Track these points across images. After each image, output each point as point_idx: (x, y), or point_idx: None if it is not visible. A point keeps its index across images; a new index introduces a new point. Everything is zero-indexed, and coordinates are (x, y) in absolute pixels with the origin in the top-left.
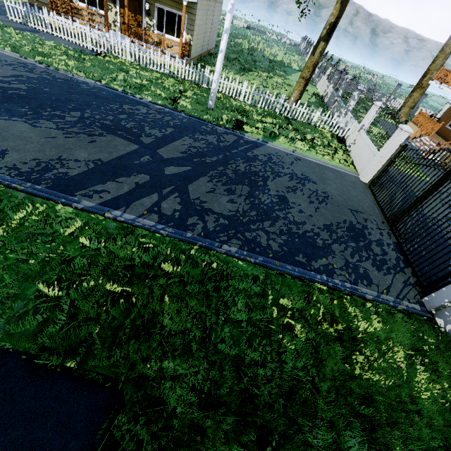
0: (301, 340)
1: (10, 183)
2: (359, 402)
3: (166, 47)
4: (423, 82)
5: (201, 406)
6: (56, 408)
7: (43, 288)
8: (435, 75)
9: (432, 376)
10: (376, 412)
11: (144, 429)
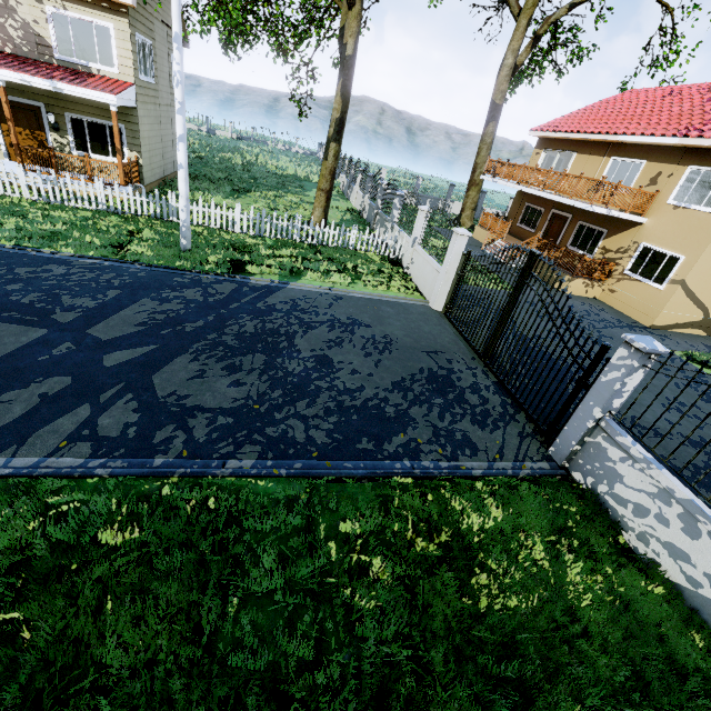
0: (384, 586)
1: None
2: (496, 658)
3: (99, 173)
4: (475, 178)
5: None
6: None
7: None
8: (484, 168)
9: (588, 564)
10: (526, 664)
11: None
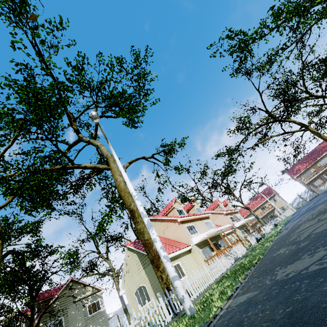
0: None
1: None
2: None
3: None
4: None
5: None
6: None
7: None
8: None
9: None
10: None
11: None
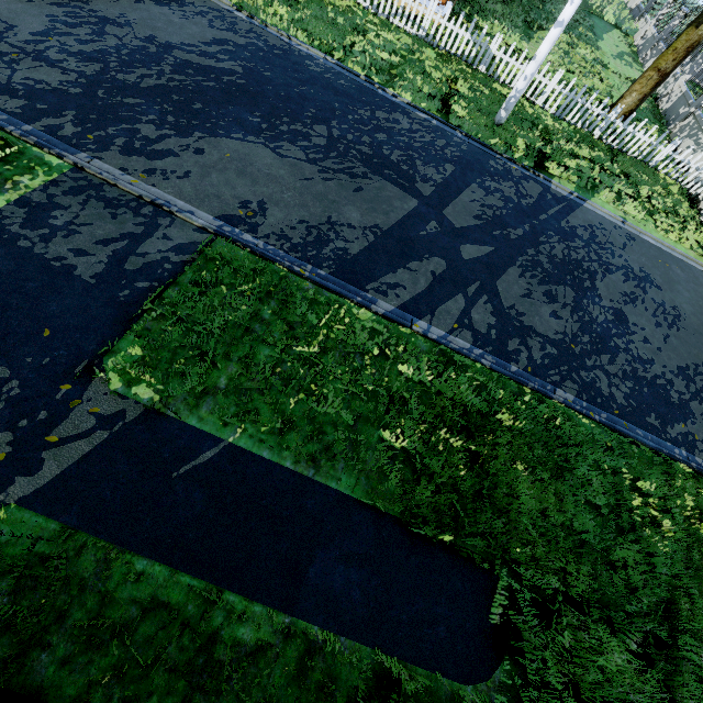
0: (673, 542)
1: (291, 265)
2: None
3: None
4: None
5: (583, 605)
6: (443, 584)
7: (388, 437)
8: None
9: None
10: None
11: (535, 621)
